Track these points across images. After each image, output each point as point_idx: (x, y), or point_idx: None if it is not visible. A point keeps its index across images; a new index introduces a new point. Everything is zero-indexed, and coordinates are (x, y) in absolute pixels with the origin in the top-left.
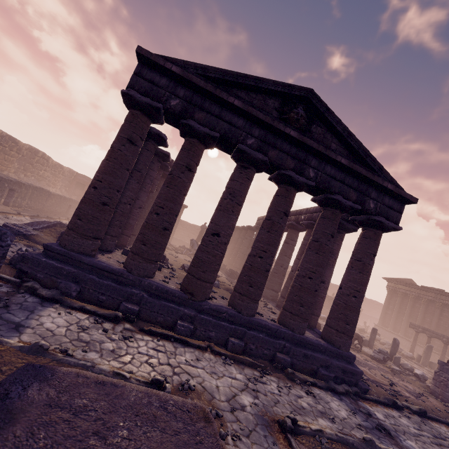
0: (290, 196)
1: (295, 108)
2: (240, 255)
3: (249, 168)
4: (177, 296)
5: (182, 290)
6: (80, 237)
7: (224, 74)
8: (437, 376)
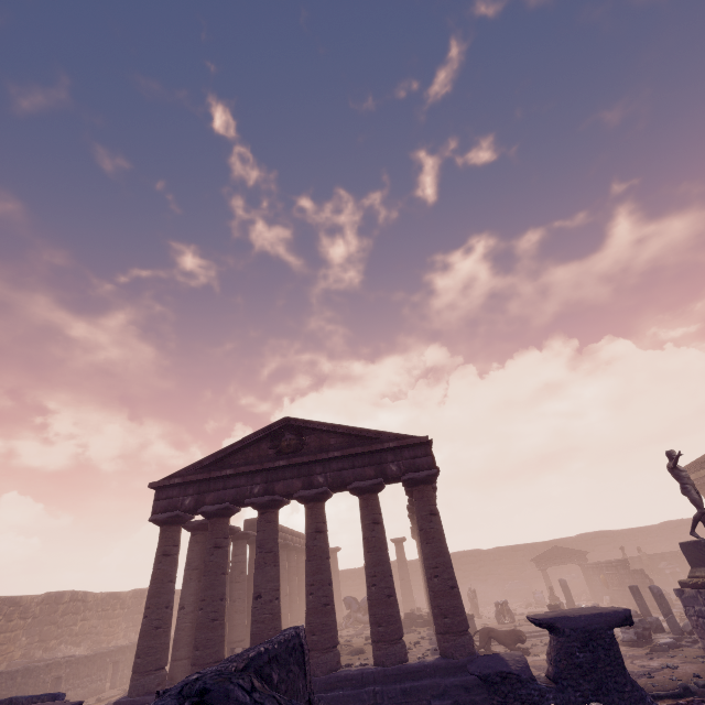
0: (314, 511)
1: (283, 437)
2: None
3: (266, 512)
4: None
5: None
6: (142, 676)
7: (216, 455)
8: (690, 619)
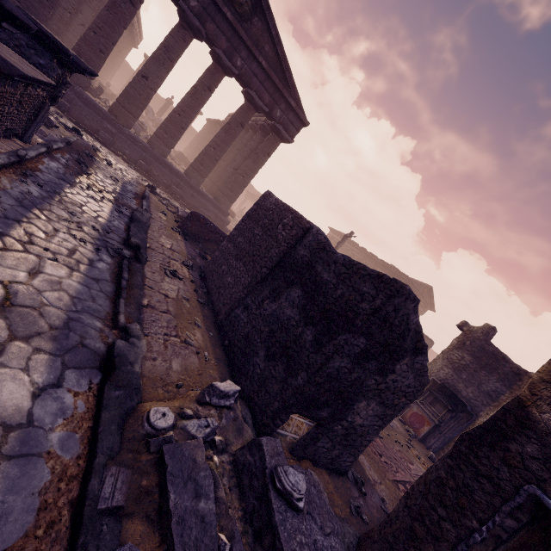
0: (217, 75)
1: None
2: (201, 149)
3: (187, 31)
4: (104, 113)
5: (109, 111)
6: None
7: None
8: None
